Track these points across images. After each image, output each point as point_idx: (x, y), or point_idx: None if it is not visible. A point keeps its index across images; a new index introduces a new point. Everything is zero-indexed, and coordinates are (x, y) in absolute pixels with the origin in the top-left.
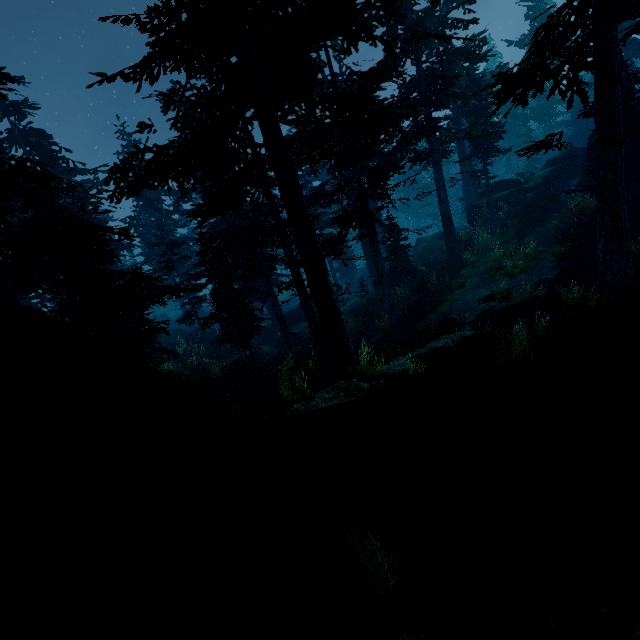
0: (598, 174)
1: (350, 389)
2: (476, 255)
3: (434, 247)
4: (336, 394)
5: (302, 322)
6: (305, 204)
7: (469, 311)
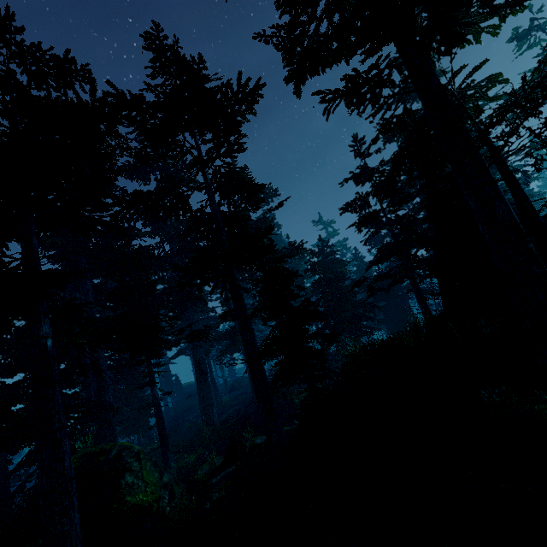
0: None
1: None
2: None
3: None
4: None
5: None
6: None
7: None
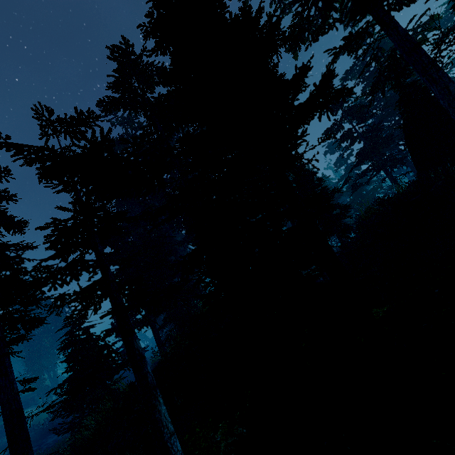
0: None
1: None
2: None
3: None
4: None
5: None
6: None
7: None
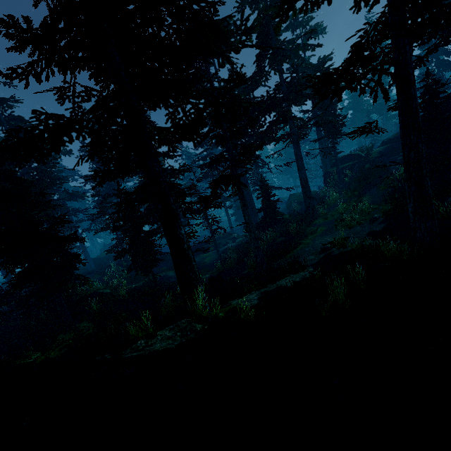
0: (404, 153)
1: (186, 329)
2: (327, 209)
3: (301, 201)
4: (174, 333)
5: (202, 253)
6: (161, 173)
7: (315, 254)
